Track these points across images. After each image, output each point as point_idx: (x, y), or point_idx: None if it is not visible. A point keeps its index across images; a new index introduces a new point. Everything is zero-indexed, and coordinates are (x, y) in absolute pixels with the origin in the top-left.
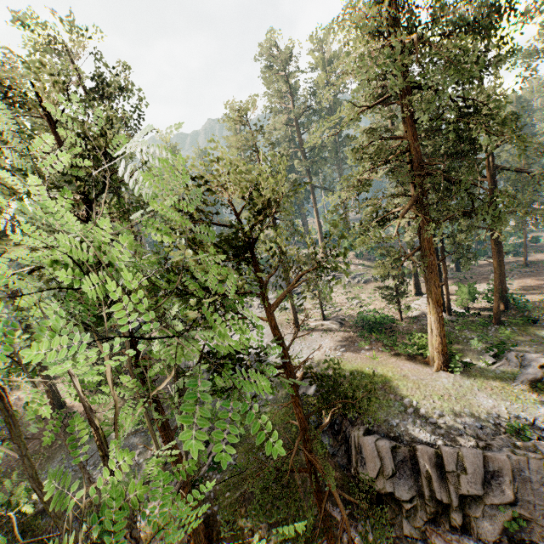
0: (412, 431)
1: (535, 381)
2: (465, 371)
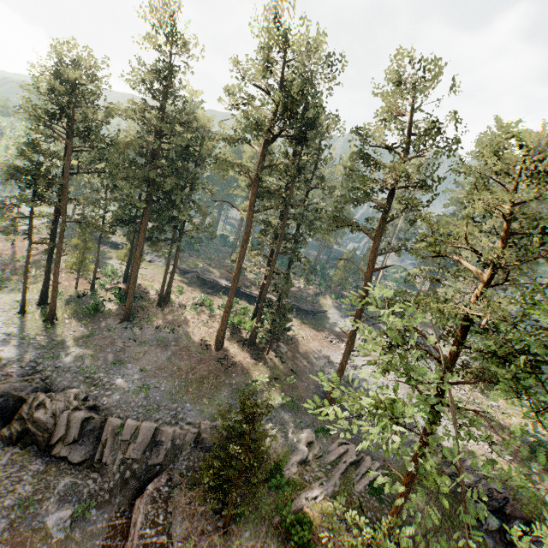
0: None
1: None
2: None
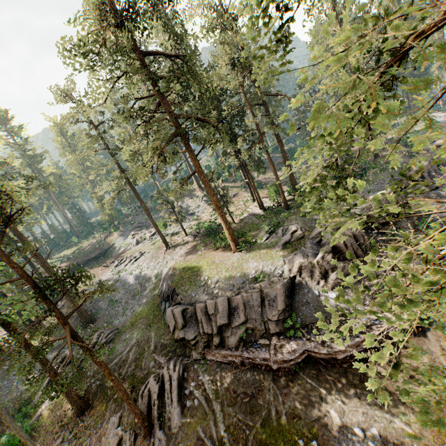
0: (201, 296)
1: (286, 243)
2: (250, 248)
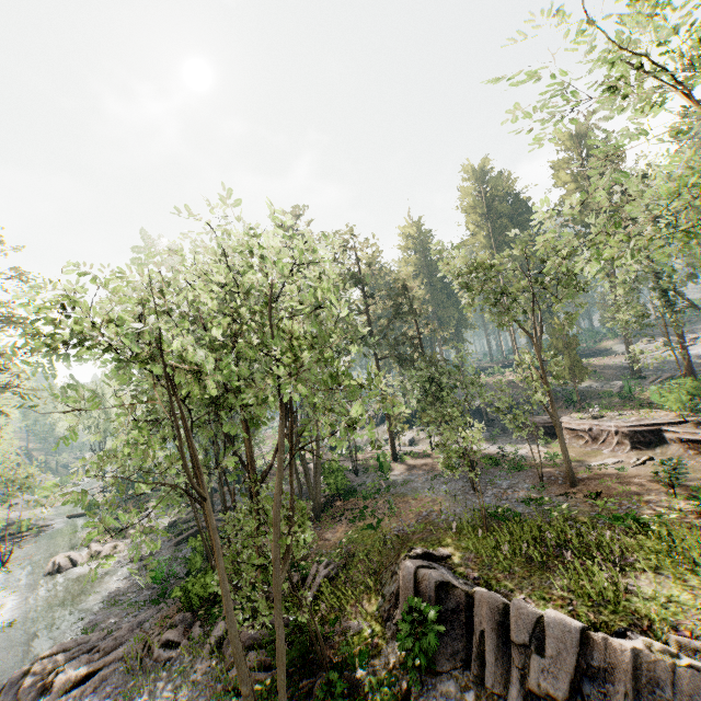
0: None
1: None
2: None
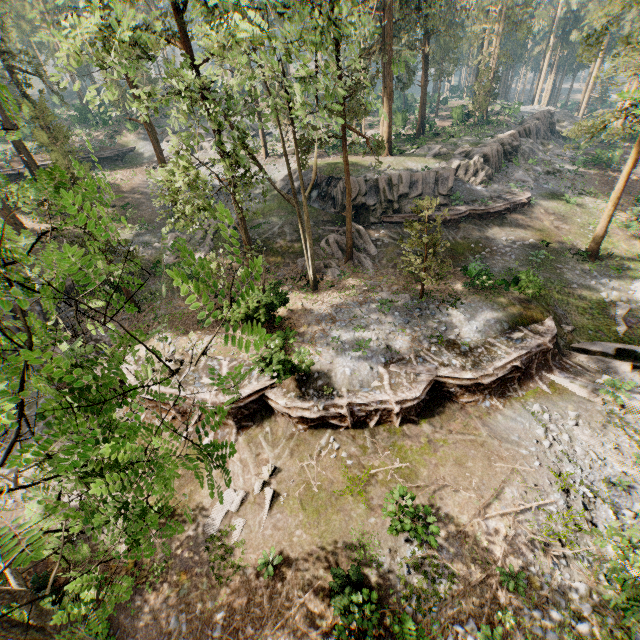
0: (374, 177)
1: (436, 155)
2: (400, 155)
